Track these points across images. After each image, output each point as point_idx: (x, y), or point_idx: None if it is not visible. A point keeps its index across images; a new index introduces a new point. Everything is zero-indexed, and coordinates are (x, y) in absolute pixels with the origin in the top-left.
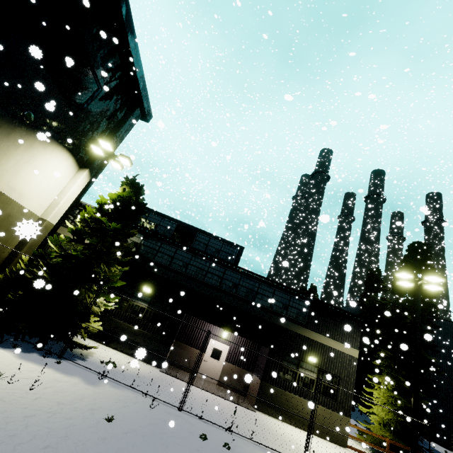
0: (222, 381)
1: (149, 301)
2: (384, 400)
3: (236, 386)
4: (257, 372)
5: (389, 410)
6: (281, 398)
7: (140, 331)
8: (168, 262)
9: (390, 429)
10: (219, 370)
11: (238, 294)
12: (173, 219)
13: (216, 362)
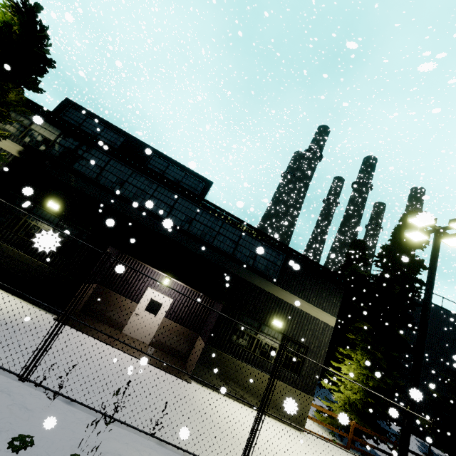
0: (156, 342)
1: (56, 223)
2: (354, 378)
3: (175, 349)
4: (203, 334)
5: (358, 389)
6: (229, 367)
7: (34, 262)
8: (94, 175)
9: (356, 410)
10: (155, 327)
11: (192, 231)
12: (120, 131)
13: (152, 317)
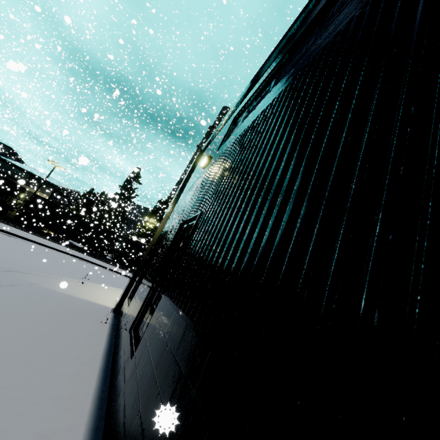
0: None
1: None
2: None
3: None
4: None
5: None
6: None
7: None
8: None
9: None
10: None
11: None
12: None
13: None
